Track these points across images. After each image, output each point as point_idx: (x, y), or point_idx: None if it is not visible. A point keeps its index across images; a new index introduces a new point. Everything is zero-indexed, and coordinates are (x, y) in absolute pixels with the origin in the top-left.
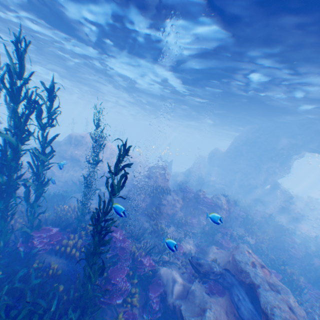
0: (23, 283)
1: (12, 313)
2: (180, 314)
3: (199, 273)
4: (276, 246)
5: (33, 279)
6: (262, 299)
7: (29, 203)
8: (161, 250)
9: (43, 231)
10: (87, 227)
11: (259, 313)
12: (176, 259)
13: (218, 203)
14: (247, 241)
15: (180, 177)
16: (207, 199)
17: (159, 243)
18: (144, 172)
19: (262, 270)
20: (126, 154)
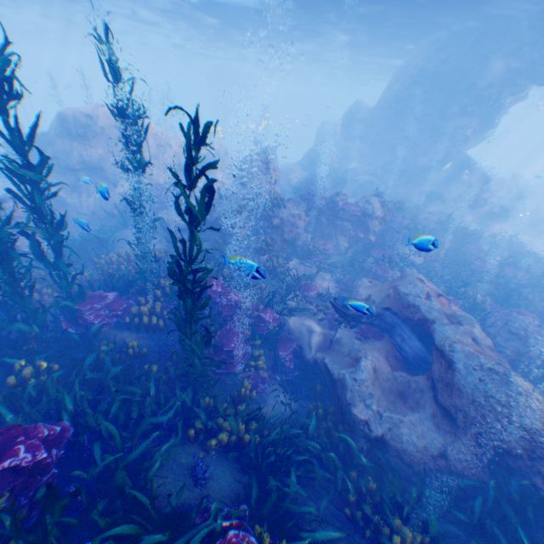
0: (99, 373)
1: (101, 408)
2: (324, 368)
3: (347, 318)
4: (454, 263)
5: (110, 366)
6: (437, 335)
7: (49, 264)
8: (285, 296)
9: (93, 301)
10: (161, 284)
11: (429, 351)
12: (308, 304)
13: (367, 210)
14: (413, 263)
15: (295, 173)
16: (349, 207)
17: (279, 287)
18: (230, 174)
19: (437, 299)
20: (203, 142)
